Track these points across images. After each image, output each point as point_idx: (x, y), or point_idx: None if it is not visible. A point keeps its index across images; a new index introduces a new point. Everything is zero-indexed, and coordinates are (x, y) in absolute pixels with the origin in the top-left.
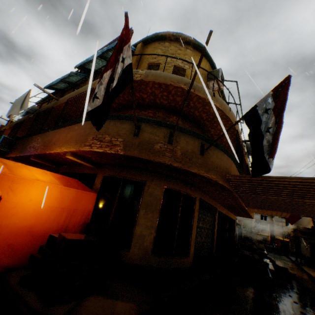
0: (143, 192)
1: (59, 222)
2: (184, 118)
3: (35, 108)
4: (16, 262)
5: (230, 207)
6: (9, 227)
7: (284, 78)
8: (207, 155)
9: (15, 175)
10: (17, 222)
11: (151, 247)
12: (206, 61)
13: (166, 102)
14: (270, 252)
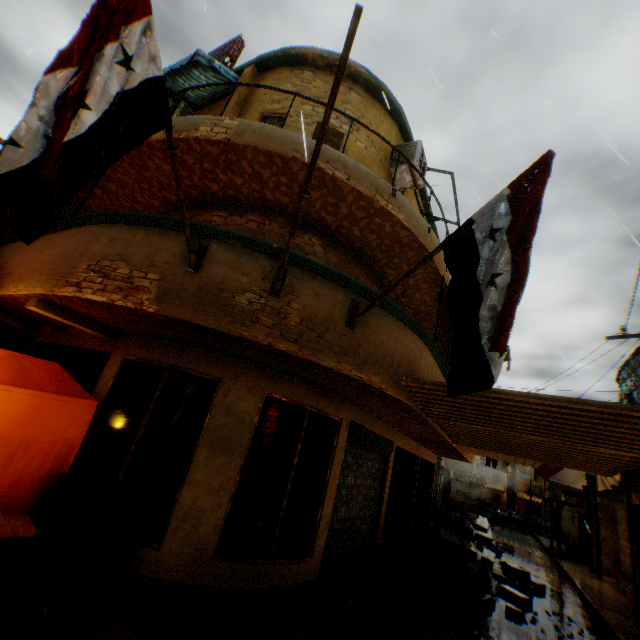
0: (213, 404)
1: None
2: (330, 241)
3: None
4: None
5: (423, 440)
6: None
7: (539, 159)
8: (365, 328)
9: None
10: None
11: (216, 539)
12: (392, 122)
13: (288, 200)
14: (505, 527)
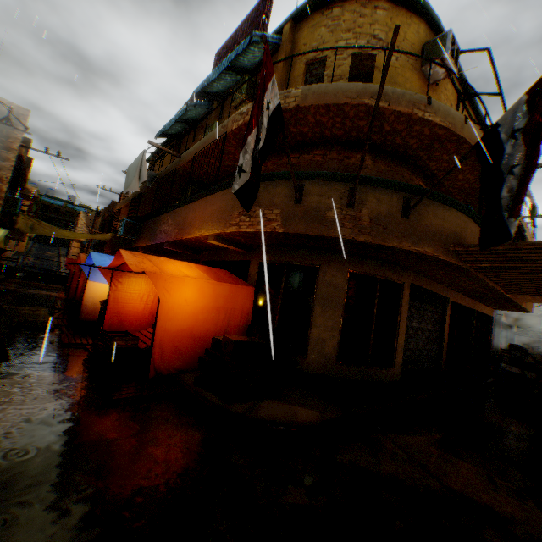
0: (318, 281)
1: (217, 324)
2: (377, 153)
3: (152, 173)
4: (185, 365)
5: (475, 295)
6: (171, 330)
7: None
8: (416, 216)
9: (165, 274)
10: (178, 324)
11: (336, 354)
12: (418, 22)
13: (342, 133)
14: None
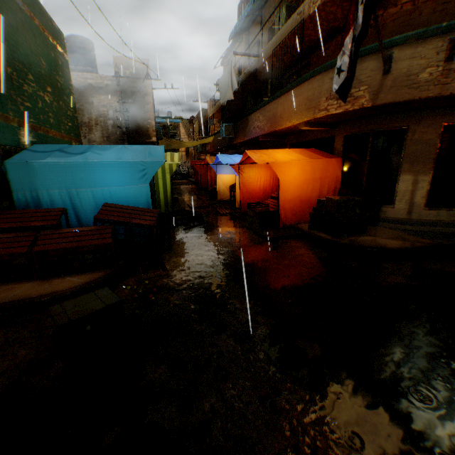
0: (405, 141)
1: (316, 190)
2: None
3: (236, 79)
4: (298, 219)
5: None
6: (288, 198)
7: None
8: None
9: (280, 162)
10: (291, 194)
11: (423, 202)
12: None
13: None
14: None
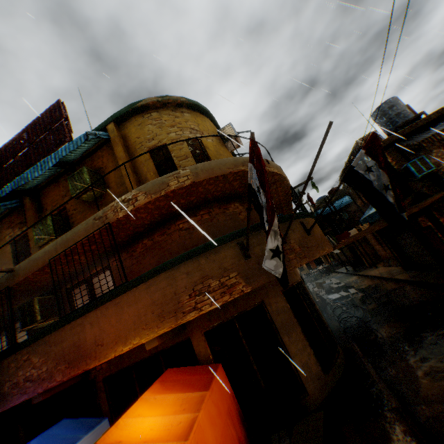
0: (270, 315)
1: (235, 442)
2: (240, 200)
3: None
4: None
5: None
6: None
7: (371, 136)
8: (311, 231)
9: (189, 439)
10: None
11: (320, 368)
12: (207, 118)
13: (220, 193)
14: (322, 278)
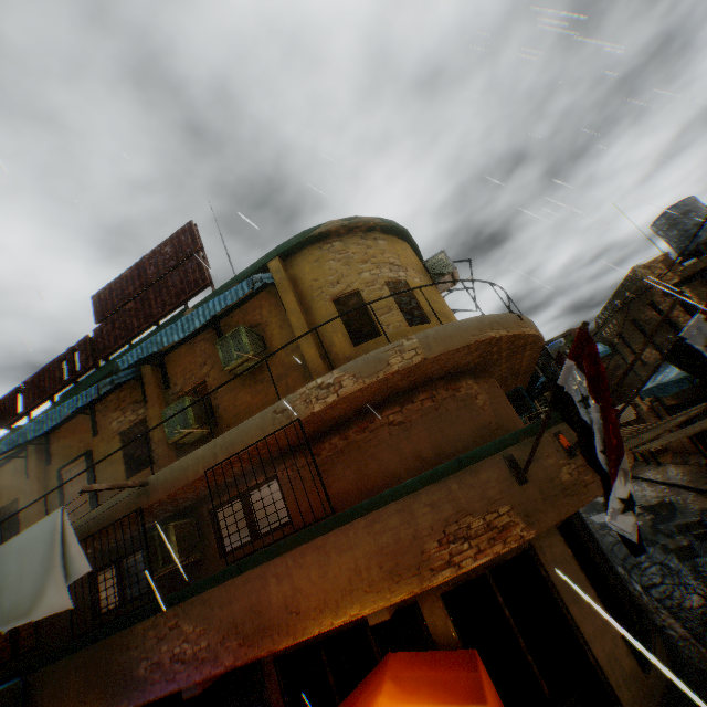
0: (544, 567)
1: None
2: (473, 374)
3: None
4: None
5: None
6: None
7: None
8: None
9: None
10: None
11: (634, 661)
12: (406, 244)
13: (450, 367)
14: None
